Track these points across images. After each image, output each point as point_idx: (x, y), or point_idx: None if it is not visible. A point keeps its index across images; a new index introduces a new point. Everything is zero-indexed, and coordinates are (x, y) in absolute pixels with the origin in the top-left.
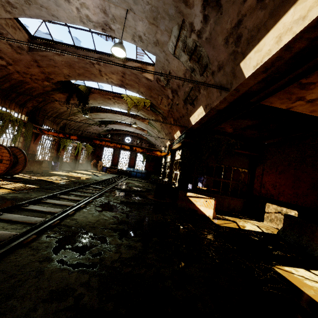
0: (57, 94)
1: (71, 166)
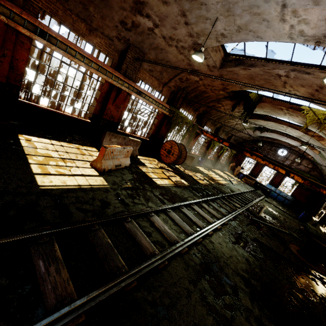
0: (226, 101)
1: (212, 163)
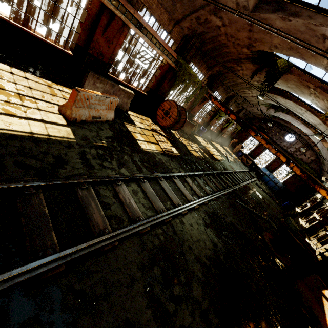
0: (247, 64)
1: (213, 135)
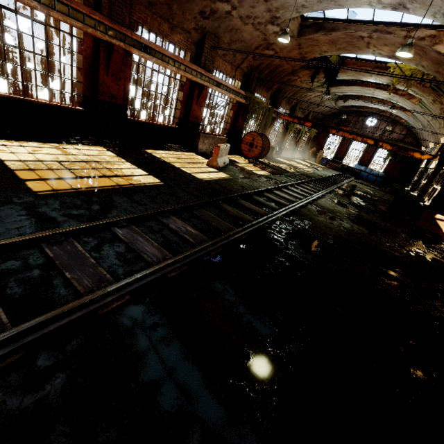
0: (303, 71)
1: (289, 152)
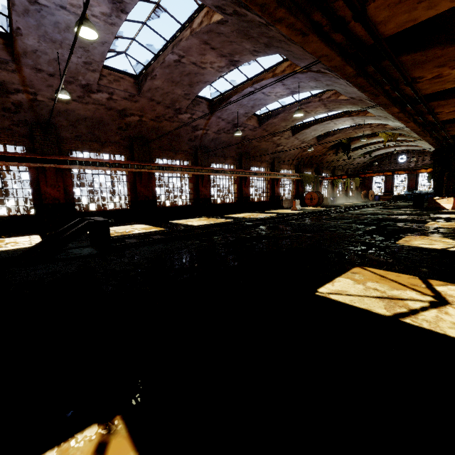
0: (329, 152)
1: (343, 199)
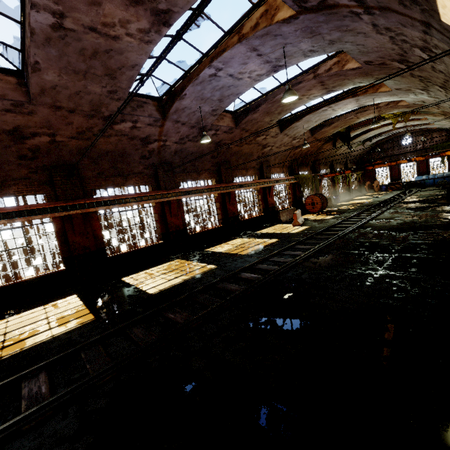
0: (325, 145)
1: (346, 195)
